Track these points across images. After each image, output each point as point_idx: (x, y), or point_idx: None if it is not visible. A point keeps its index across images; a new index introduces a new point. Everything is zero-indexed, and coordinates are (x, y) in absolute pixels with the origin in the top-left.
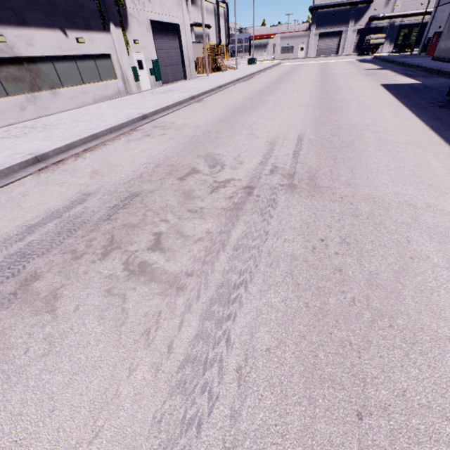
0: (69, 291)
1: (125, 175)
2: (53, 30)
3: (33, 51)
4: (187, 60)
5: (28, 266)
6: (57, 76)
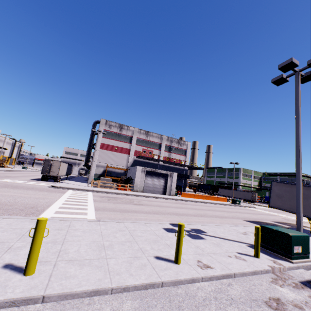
0: None
1: None
2: None
3: None
4: None
5: None
6: None
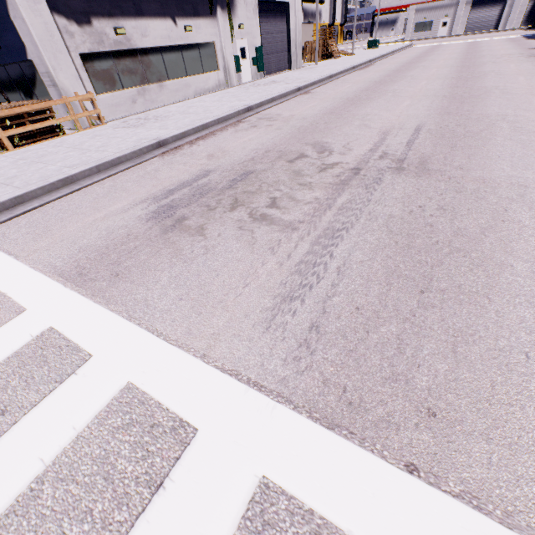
0: (211, 226)
1: (238, 158)
2: (164, 19)
3: (146, 43)
4: (294, 46)
5: (177, 213)
6: (164, 68)
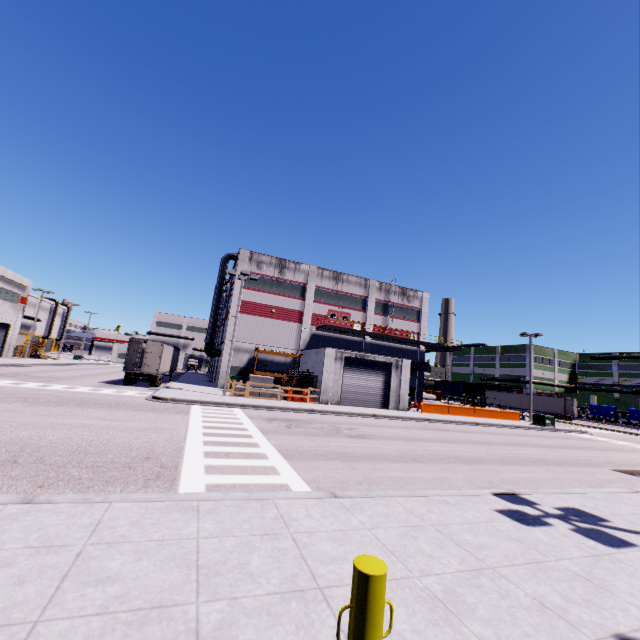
0: None
1: None
2: None
3: None
4: (8, 345)
5: None
6: None
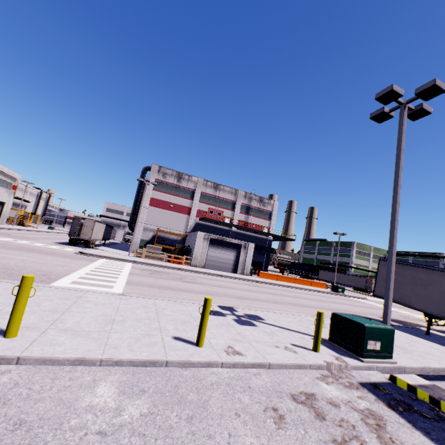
0: None
1: None
2: None
3: None
4: (3, 216)
5: None
6: None
